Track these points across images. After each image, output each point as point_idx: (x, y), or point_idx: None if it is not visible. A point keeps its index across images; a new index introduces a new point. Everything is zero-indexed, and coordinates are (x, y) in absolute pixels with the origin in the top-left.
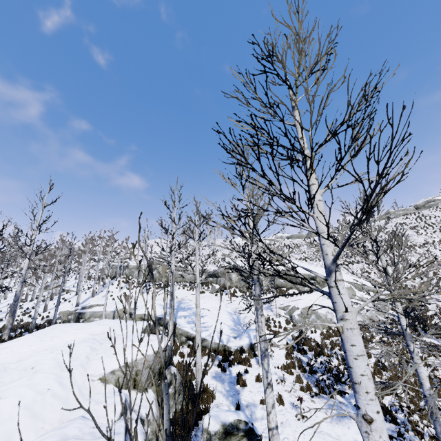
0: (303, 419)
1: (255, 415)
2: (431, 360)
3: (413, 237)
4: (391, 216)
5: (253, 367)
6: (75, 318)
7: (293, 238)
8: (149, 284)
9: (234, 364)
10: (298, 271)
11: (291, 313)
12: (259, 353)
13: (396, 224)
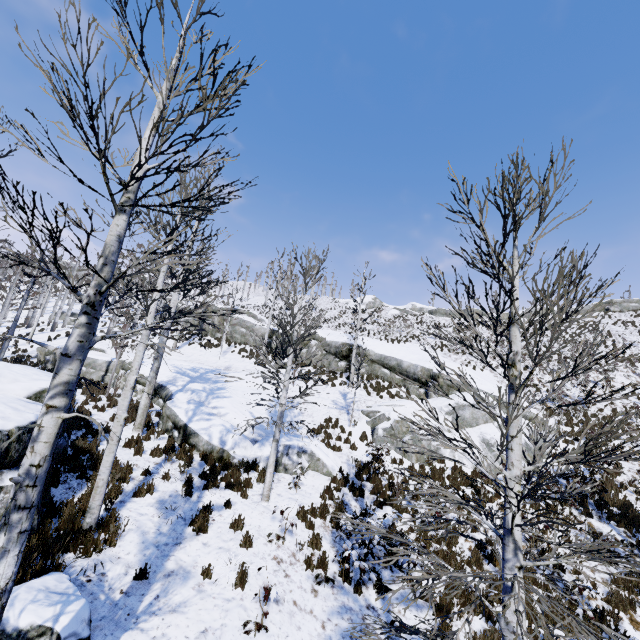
0: (261, 632)
1: (168, 598)
2: (591, 565)
3: (639, 347)
4: (612, 308)
5: (250, 499)
6: (54, 360)
7: (438, 315)
8: (194, 338)
9: (218, 487)
10: (415, 362)
11: (376, 425)
12: (267, 479)
13: (616, 322)
